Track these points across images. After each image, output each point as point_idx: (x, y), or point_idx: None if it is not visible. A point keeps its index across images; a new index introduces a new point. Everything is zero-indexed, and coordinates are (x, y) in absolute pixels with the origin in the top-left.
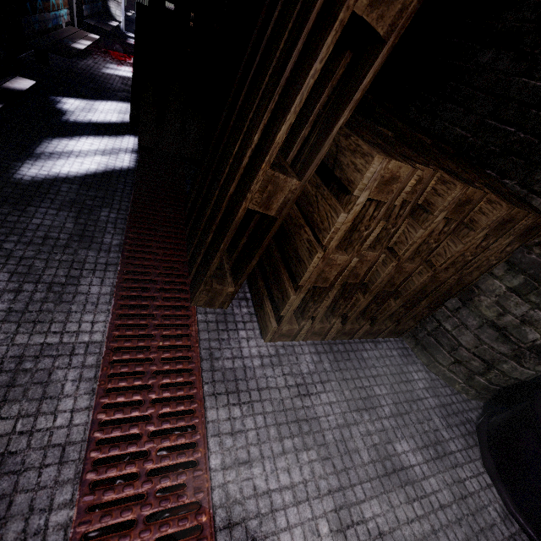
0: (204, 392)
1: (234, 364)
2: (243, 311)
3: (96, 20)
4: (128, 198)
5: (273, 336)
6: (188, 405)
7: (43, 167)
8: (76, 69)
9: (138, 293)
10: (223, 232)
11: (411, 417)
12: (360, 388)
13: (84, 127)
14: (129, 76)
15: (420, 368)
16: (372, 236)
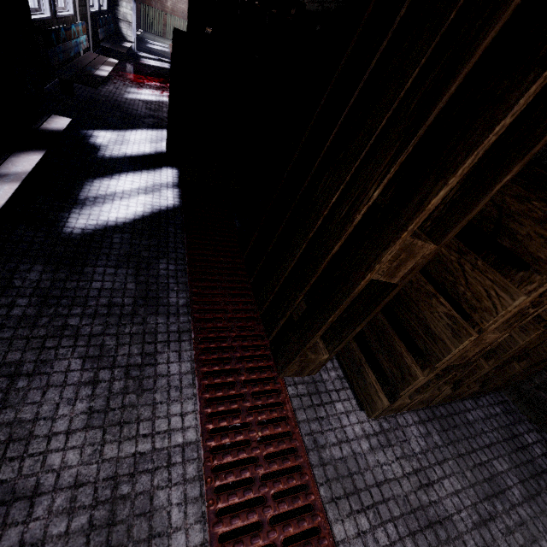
0: (322, 498)
1: (342, 452)
2: (331, 375)
3: (111, 43)
4: (182, 243)
5: (381, 412)
6: (310, 520)
7: (90, 216)
8: (100, 97)
9: (219, 367)
10: (330, 301)
11: (543, 498)
12: (479, 465)
13: (120, 162)
14: (151, 99)
15: (529, 427)
16: (537, 311)
